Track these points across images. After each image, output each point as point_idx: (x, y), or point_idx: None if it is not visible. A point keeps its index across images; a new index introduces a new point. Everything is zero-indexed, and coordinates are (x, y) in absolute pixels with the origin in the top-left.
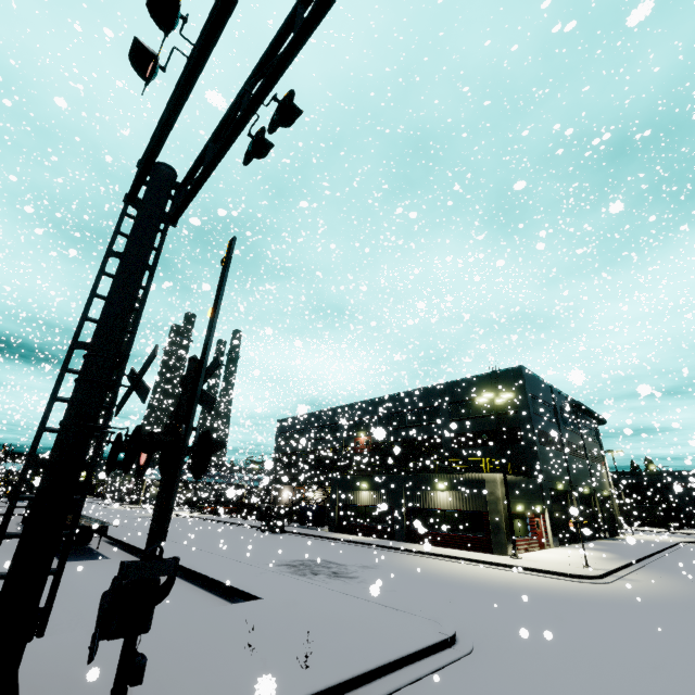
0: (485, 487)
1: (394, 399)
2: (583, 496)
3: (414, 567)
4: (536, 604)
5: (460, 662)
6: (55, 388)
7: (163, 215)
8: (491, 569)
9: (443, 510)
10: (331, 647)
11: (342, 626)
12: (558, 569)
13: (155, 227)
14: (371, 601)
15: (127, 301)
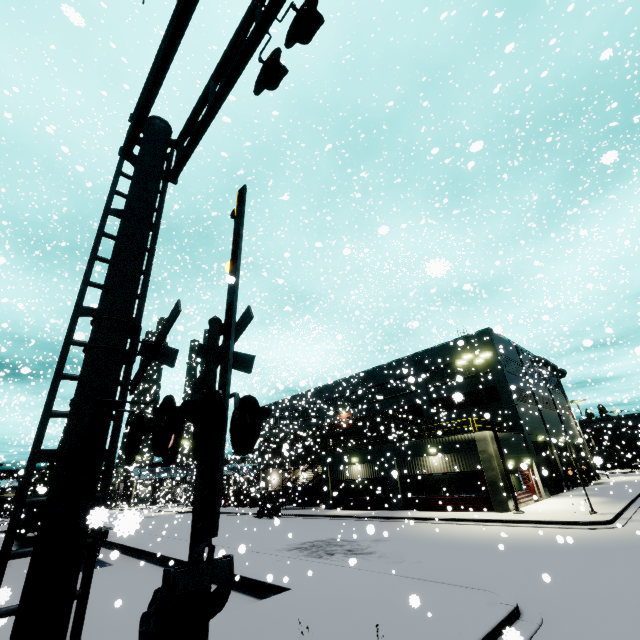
0: (477, 446)
1: (370, 373)
2: (560, 446)
3: (424, 534)
4: (570, 557)
5: (540, 636)
6: (60, 363)
7: (162, 170)
8: (500, 527)
9: (437, 474)
10: (396, 639)
11: (393, 610)
12: (567, 518)
13: (156, 181)
14: (407, 576)
15: (135, 257)
